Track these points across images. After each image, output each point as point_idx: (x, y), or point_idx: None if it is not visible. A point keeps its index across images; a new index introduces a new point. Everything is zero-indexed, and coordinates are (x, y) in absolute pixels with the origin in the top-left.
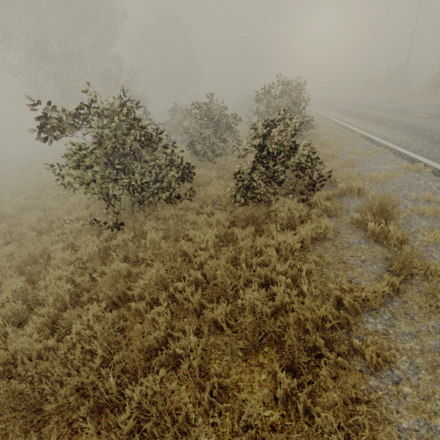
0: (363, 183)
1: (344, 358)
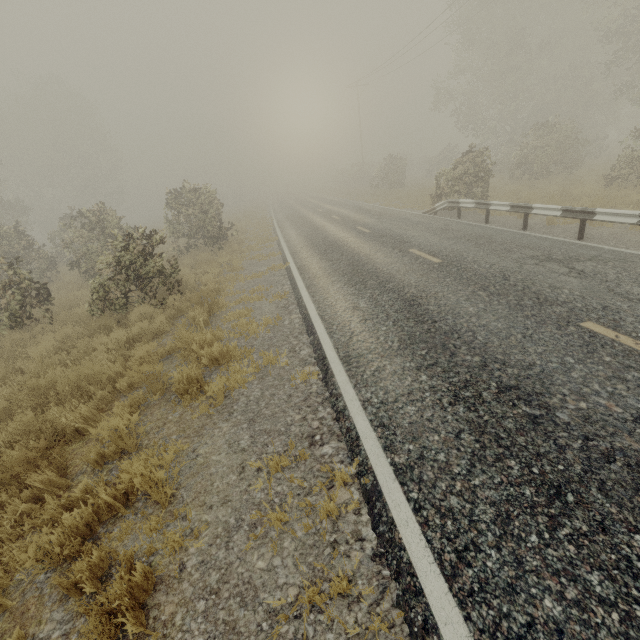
0: (218, 284)
1: (116, 395)
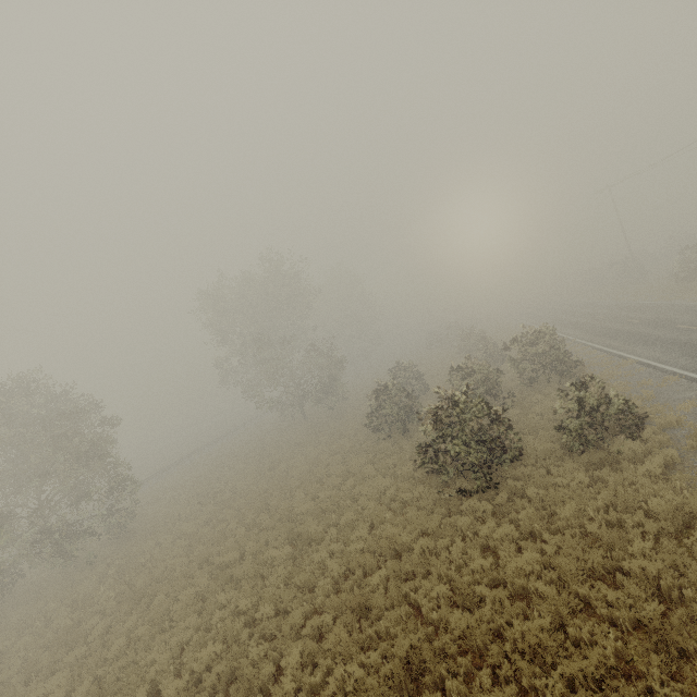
0: (677, 416)
1: None
